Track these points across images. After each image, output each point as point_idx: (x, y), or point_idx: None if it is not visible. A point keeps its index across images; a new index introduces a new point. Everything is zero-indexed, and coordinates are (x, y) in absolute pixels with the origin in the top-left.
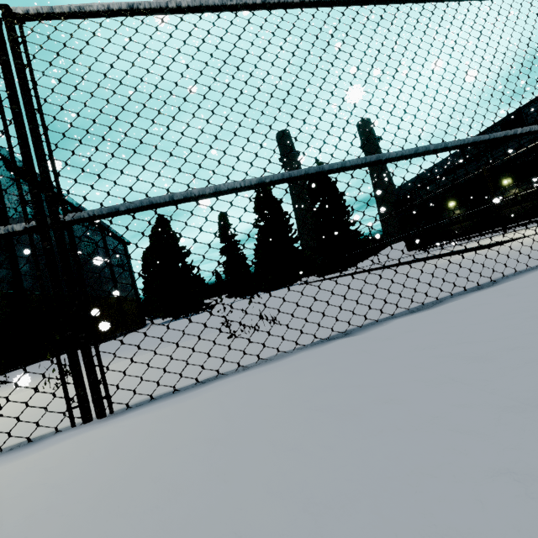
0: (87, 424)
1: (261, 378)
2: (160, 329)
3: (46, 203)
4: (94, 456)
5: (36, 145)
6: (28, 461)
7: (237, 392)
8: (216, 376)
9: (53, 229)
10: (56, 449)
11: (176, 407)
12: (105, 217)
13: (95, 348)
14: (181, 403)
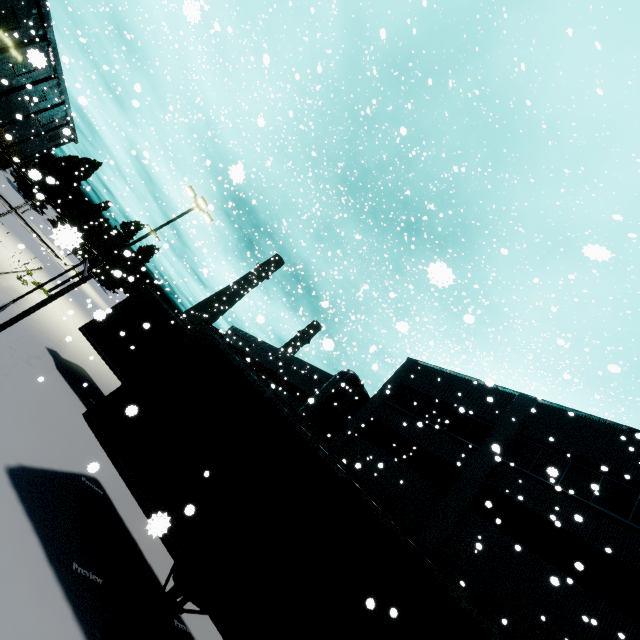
0: None
1: None
2: None
3: None
4: None
5: None
6: None
7: None
8: None
9: None
10: None
11: None
12: None
13: None
14: None
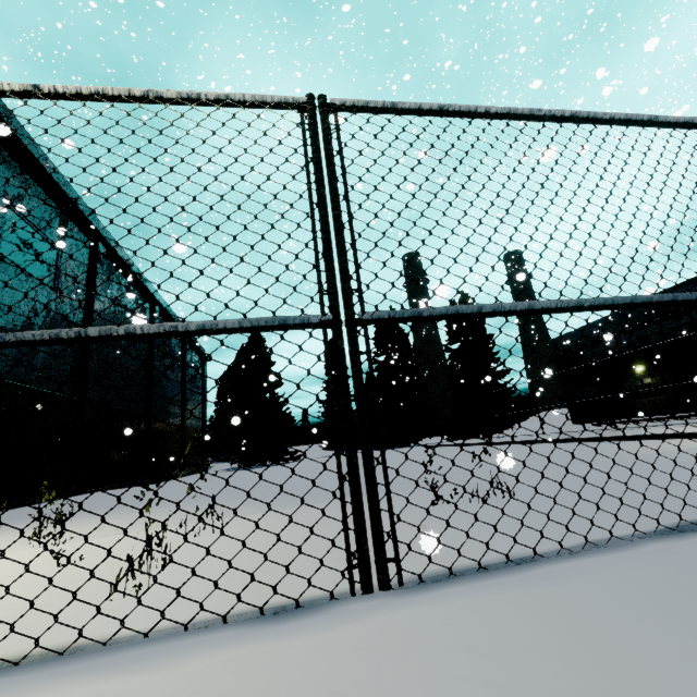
0: (371, 594)
1: (641, 572)
2: (242, 476)
3: (343, 295)
4: (481, 647)
5: (339, 231)
6: (345, 635)
7: (630, 587)
8: (532, 556)
9: (348, 327)
10: (380, 625)
11: (525, 593)
12: (403, 321)
13: (386, 486)
14: (524, 589)
